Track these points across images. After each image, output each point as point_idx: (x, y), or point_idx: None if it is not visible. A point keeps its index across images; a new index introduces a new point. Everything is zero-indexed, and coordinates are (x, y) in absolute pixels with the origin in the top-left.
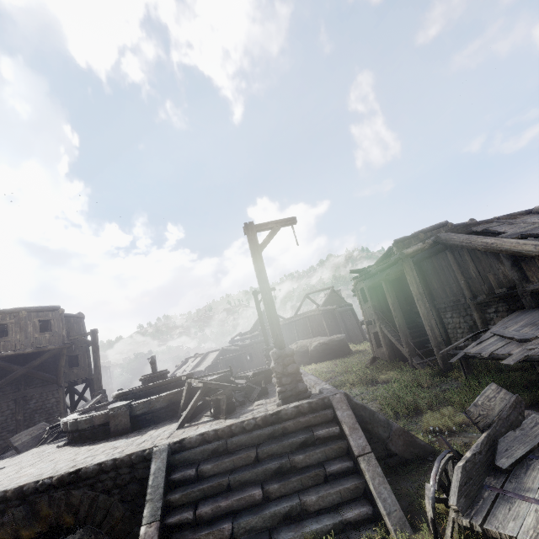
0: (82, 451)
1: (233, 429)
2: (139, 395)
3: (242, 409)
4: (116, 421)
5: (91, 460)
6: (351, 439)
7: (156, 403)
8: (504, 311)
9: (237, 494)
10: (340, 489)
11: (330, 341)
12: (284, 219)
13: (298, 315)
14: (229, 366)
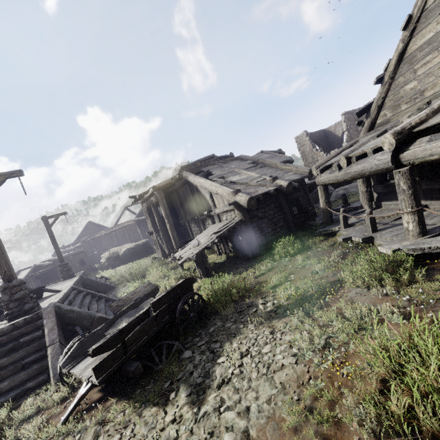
0: None
1: None
2: None
3: None
4: None
5: None
6: (47, 337)
7: None
8: (211, 224)
9: None
10: (29, 371)
11: (136, 246)
12: (8, 172)
13: (117, 225)
14: None
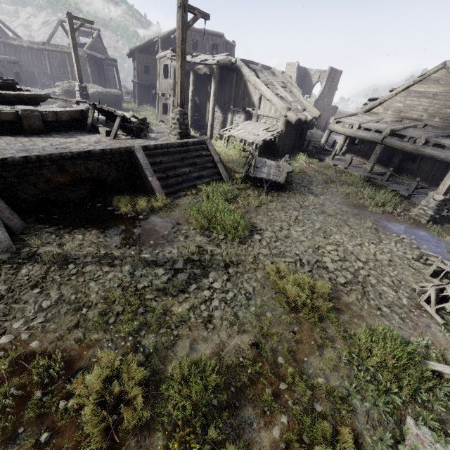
0: (21, 140)
1: (169, 145)
2: (9, 100)
3: (148, 136)
4: (29, 122)
5: (69, 147)
6: (215, 157)
7: (62, 116)
8: (243, 118)
9: (179, 170)
10: (212, 172)
11: (109, 93)
12: (204, 12)
13: (54, 45)
14: (98, 100)
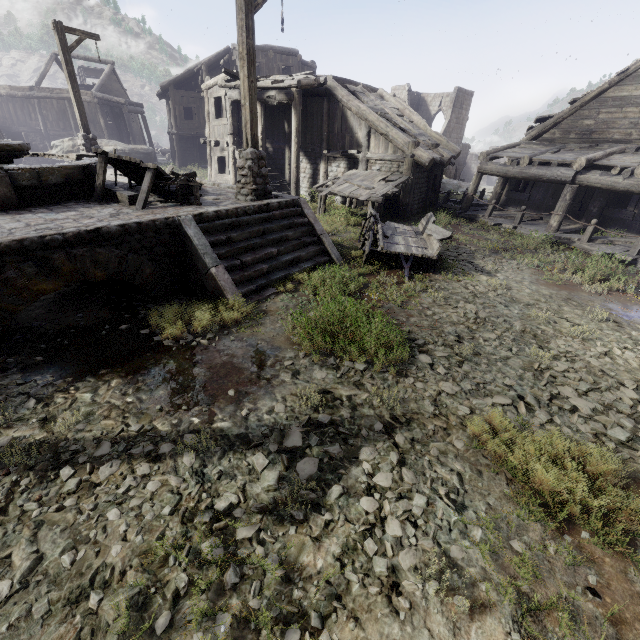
0: None
1: (240, 211)
2: None
3: (201, 201)
4: None
5: (60, 226)
6: (316, 226)
7: (50, 176)
8: (343, 167)
9: (262, 252)
10: (315, 250)
11: (134, 151)
12: None
13: (47, 89)
14: (114, 151)
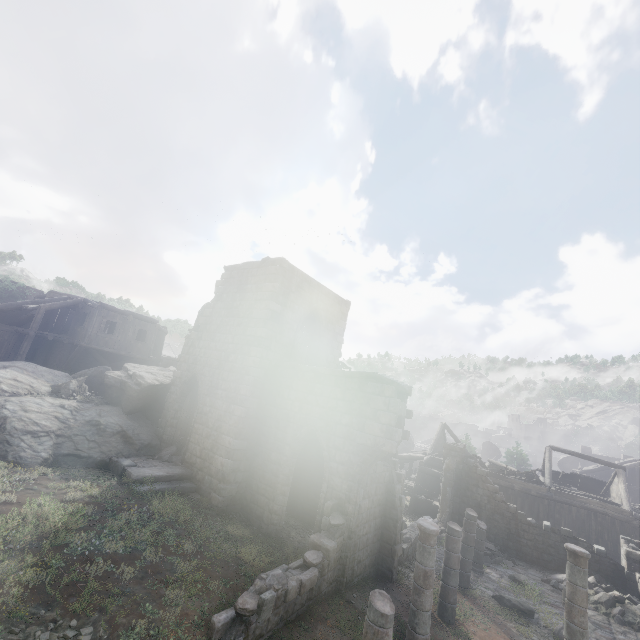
0: None
1: None
2: None
3: None
4: None
5: None
6: None
7: None
8: None
9: None
10: None
11: None
12: None
13: None
14: None
